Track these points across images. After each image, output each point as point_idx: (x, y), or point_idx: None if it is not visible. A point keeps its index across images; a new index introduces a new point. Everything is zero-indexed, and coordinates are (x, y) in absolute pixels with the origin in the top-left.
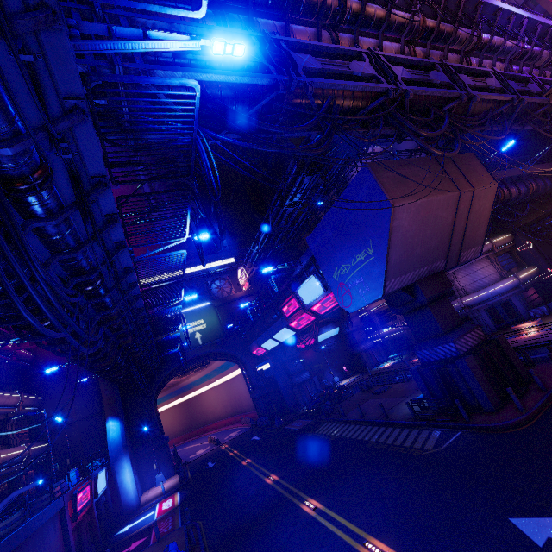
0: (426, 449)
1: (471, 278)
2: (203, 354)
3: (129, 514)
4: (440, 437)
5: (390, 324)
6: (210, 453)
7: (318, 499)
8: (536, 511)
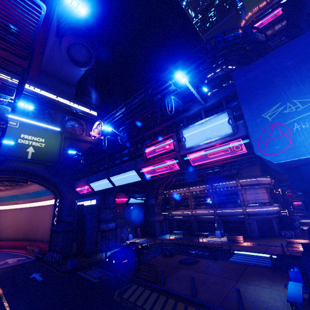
0: None
1: (255, 196)
2: (25, 171)
3: None
4: None
5: (181, 209)
6: None
7: None
8: None
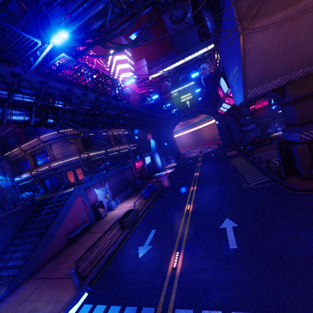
0: (249, 185)
1: None
2: (192, 112)
3: (160, 170)
4: (263, 182)
5: None
6: (194, 156)
7: (197, 187)
8: (236, 220)
